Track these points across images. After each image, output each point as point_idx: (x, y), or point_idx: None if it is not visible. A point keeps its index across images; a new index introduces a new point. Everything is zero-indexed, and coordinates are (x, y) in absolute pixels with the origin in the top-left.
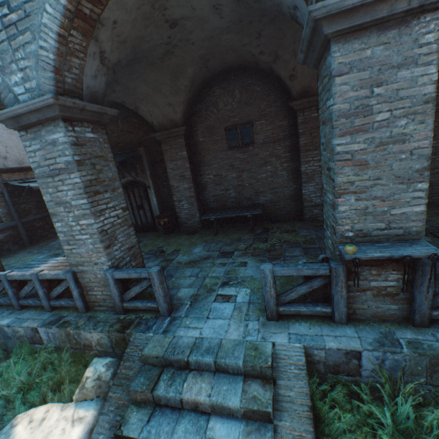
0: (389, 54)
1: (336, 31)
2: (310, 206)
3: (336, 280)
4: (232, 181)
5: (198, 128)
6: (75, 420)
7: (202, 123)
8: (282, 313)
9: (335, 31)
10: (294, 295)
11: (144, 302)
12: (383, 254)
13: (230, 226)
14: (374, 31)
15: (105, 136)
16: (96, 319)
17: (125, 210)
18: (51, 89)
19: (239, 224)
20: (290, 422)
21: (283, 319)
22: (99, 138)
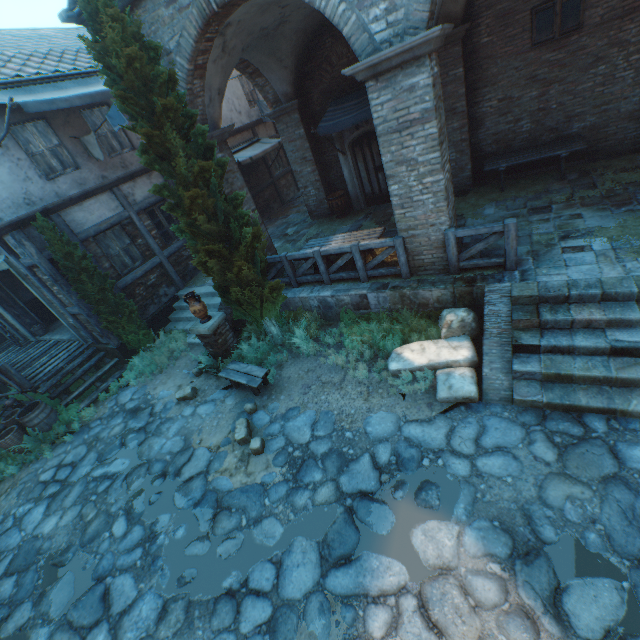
0: None
1: None
2: None
3: None
4: (529, 105)
5: (482, 20)
6: (454, 348)
7: (489, 10)
8: None
9: None
10: None
11: (484, 259)
12: None
13: (517, 178)
14: None
15: (438, 67)
16: (428, 282)
17: (449, 164)
18: (424, 17)
19: (531, 173)
20: None
21: None
22: (437, 73)
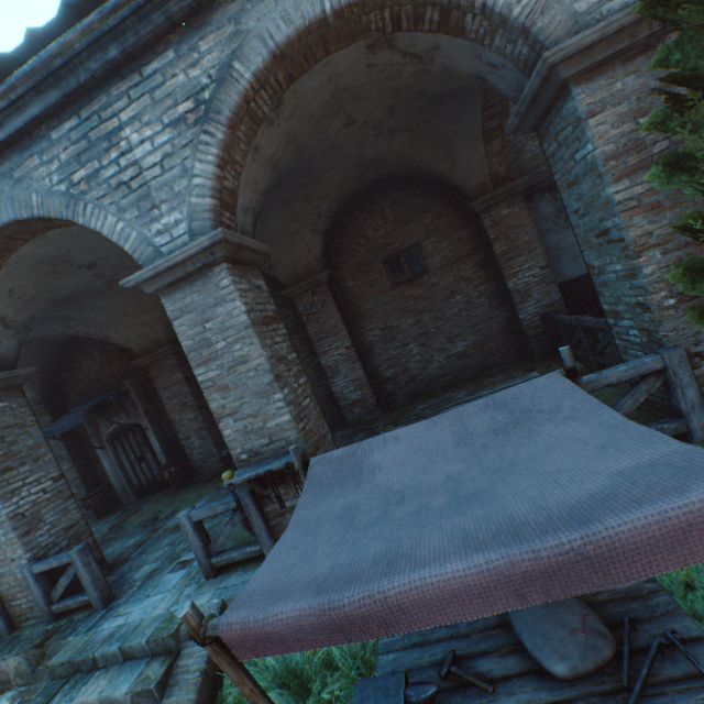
0: (204, 298)
1: (157, 290)
2: (348, 405)
3: (248, 510)
4: None
5: None
6: None
7: None
8: (217, 565)
9: (155, 290)
10: (224, 539)
11: (76, 596)
12: (252, 473)
13: None
14: (187, 284)
15: (22, 399)
16: (19, 640)
17: (58, 480)
18: None
19: None
20: (178, 695)
21: (224, 572)
22: (11, 405)
